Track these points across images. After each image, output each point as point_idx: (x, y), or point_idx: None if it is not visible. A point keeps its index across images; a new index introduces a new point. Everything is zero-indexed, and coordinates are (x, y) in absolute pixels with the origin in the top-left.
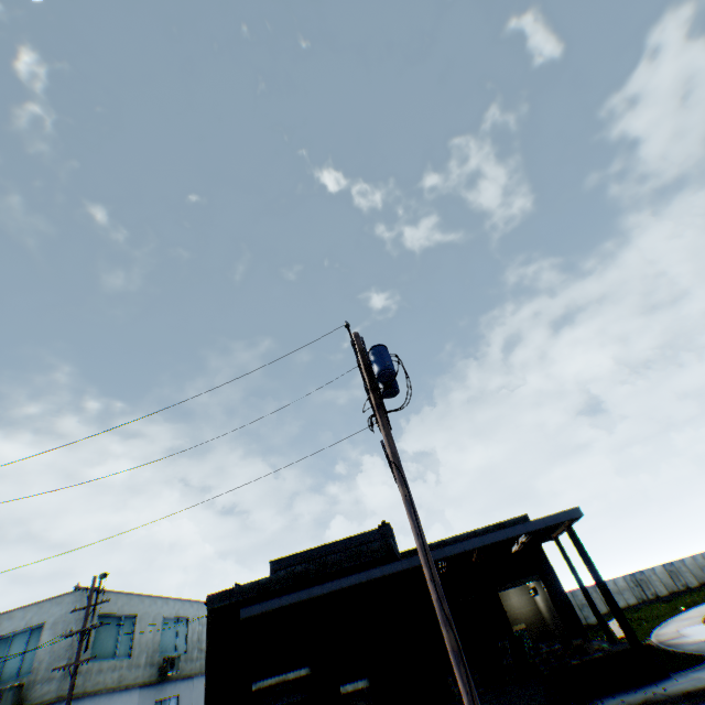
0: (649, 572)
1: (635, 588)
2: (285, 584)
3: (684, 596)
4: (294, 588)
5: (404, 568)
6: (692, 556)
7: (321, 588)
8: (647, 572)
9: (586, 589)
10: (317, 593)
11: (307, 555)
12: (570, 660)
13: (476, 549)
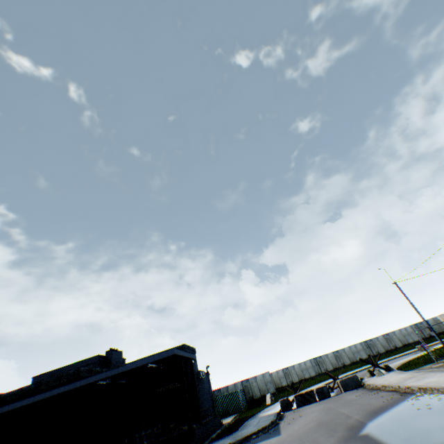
0: (325, 356)
1: (316, 366)
2: (15, 397)
3: (335, 372)
4: (20, 399)
5: (71, 388)
6: (349, 346)
7: (22, 402)
8: (324, 356)
9: (196, 391)
10: (20, 405)
11: (55, 372)
12: (154, 439)
13: (124, 373)
